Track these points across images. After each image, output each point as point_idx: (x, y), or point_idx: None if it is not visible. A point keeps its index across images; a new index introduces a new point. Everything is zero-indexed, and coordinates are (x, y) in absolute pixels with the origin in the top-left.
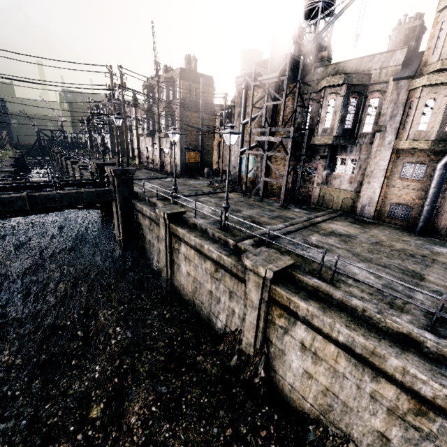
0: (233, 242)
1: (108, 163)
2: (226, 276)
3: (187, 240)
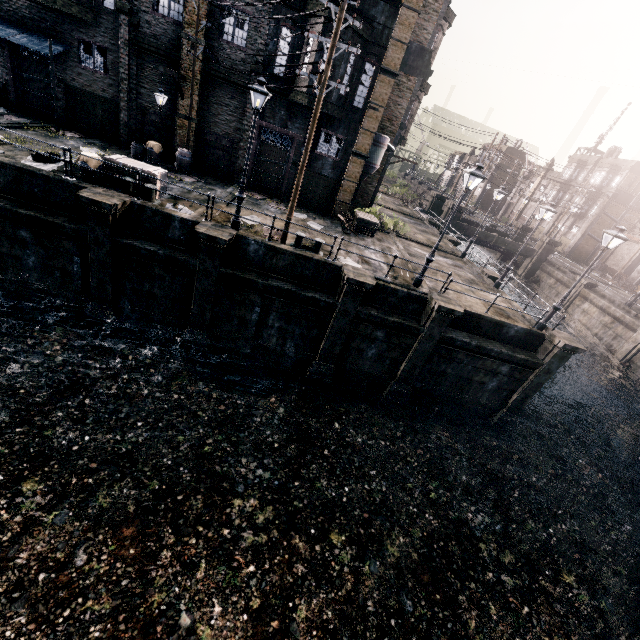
0: (635, 313)
1: (530, 228)
2: (619, 327)
3: (595, 302)
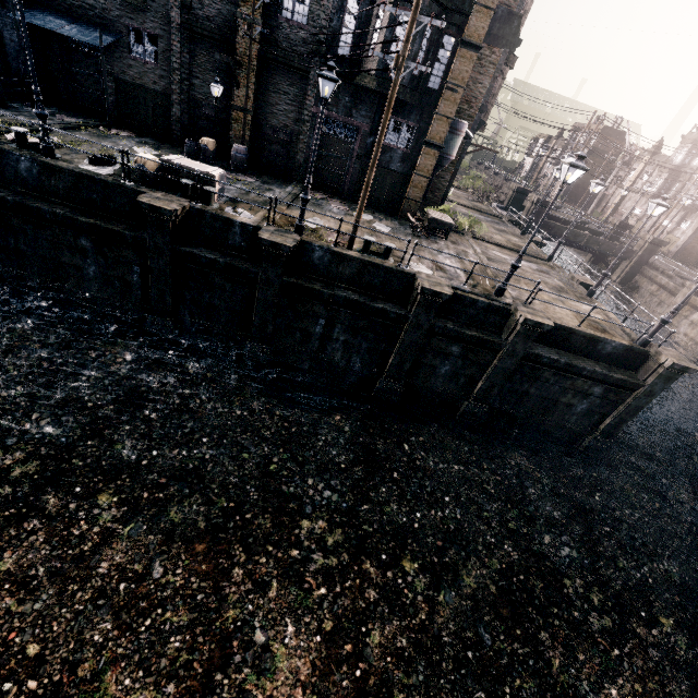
0: None
1: (629, 224)
2: None
3: None
